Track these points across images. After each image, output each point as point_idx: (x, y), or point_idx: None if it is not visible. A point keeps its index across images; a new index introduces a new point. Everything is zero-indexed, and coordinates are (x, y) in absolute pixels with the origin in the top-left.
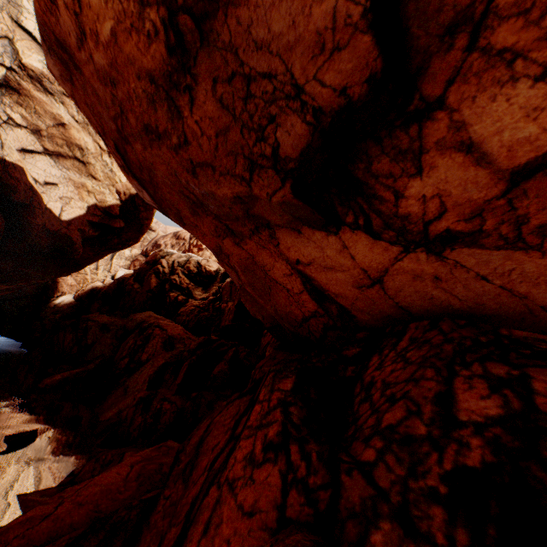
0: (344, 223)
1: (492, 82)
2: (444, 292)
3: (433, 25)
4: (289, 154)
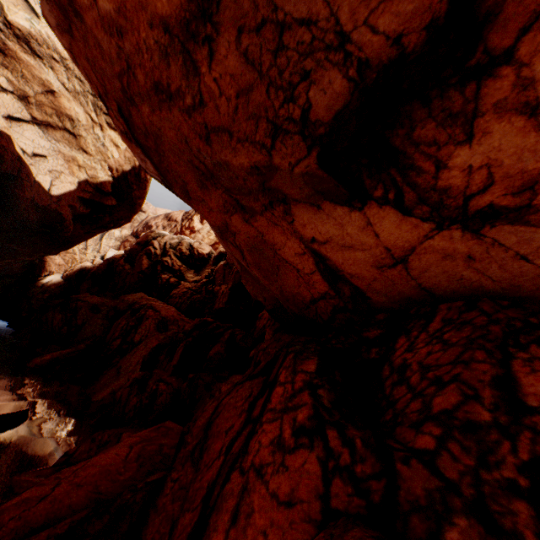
0: (370, 198)
1: None
2: (476, 273)
3: None
4: (321, 117)
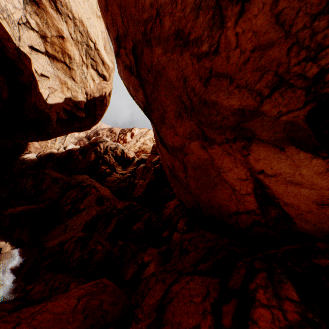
0: None
1: None
2: None
3: None
4: None
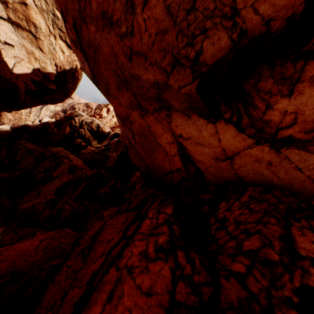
0: (222, 117)
1: None
2: (271, 173)
3: None
4: (206, 60)
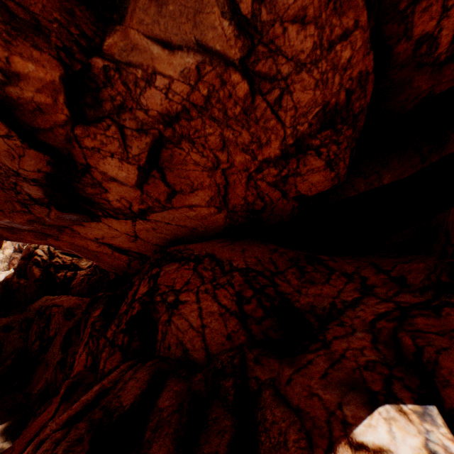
0: (100, 216)
1: (99, 158)
2: (161, 234)
3: (59, 140)
4: (39, 196)
